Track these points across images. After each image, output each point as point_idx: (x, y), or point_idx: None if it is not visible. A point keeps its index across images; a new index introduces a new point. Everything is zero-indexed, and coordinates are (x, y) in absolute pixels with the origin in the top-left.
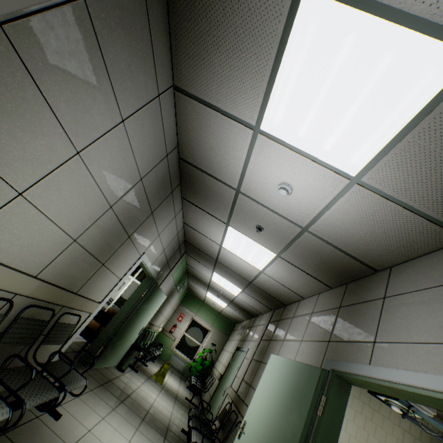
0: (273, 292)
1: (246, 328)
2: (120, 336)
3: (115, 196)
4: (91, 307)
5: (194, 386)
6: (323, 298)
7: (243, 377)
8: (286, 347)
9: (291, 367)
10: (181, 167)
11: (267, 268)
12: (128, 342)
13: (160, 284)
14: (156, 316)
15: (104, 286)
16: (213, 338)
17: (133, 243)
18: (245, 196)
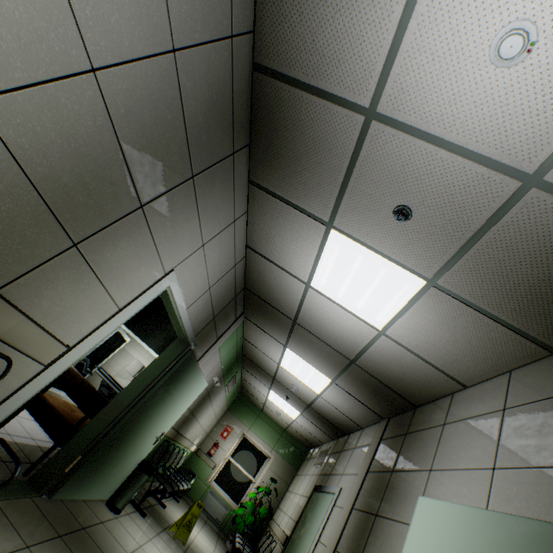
0: (396, 378)
1: (331, 454)
2: (116, 439)
3: (106, 45)
4: (41, 348)
5: (238, 552)
6: (531, 376)
7: (337, 545)
8: (443, 483)
9: (504, 532)
10: (254, 94)
11: (396, 321)
12: (133, 457)
13: (198, 359)
14: (188, 421)
15: (79, 310)
16: (273, 469)
17: (151, 231)
18: (385, 125)
